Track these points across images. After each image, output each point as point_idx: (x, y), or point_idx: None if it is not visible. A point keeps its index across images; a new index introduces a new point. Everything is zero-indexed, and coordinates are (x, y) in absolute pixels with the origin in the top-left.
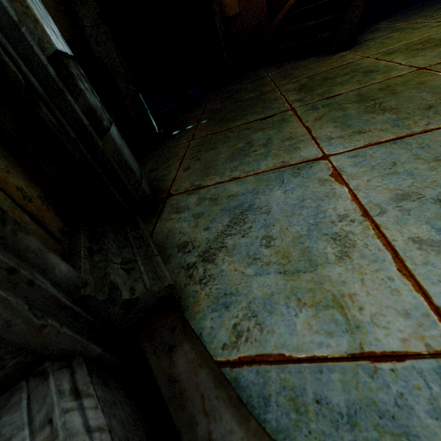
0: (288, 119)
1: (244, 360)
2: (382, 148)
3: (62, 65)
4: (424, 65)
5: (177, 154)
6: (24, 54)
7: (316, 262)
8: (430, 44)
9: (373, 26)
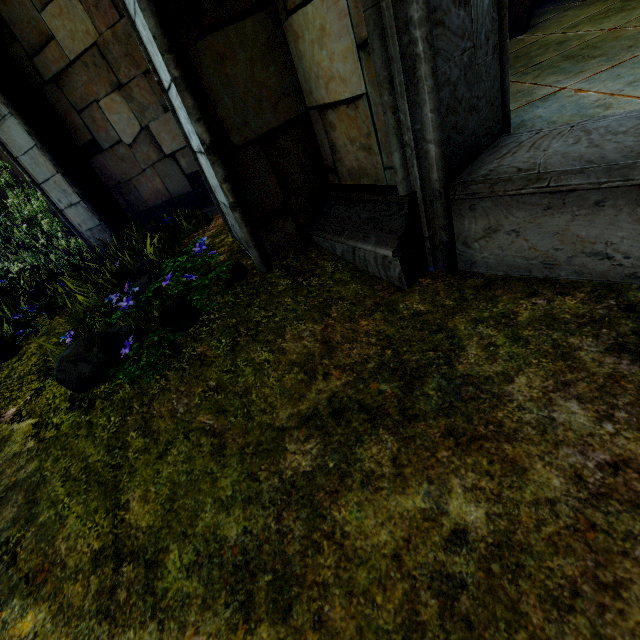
0: None
1: None
2: (605, 72)
3: None
4: (613, 27)
5: None
6: None
7: (592, 115)
8: (611, 13)
9: (536, 11)
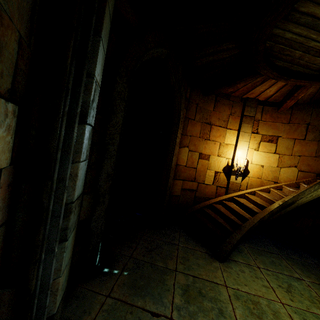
0: None
1: None
2: None
3: (52, 319)
4: None
5: (92, 310)
6: (38, 317)
7: None
8: (256, 310)
9: (241, 243)
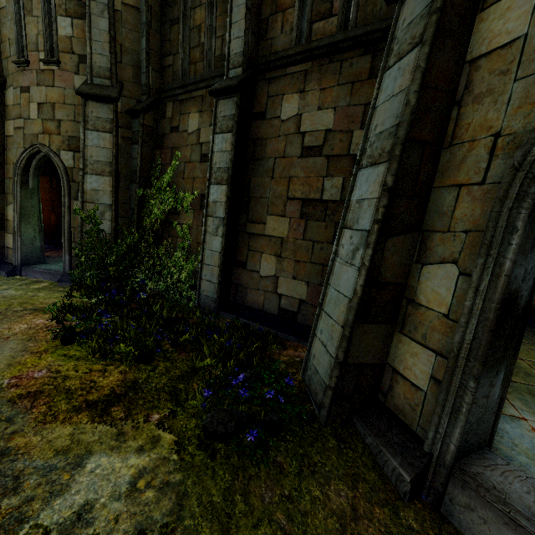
0: None
1: None
2: None
3: None
4: None
5: None
6: None
7: None
8: None
9: None
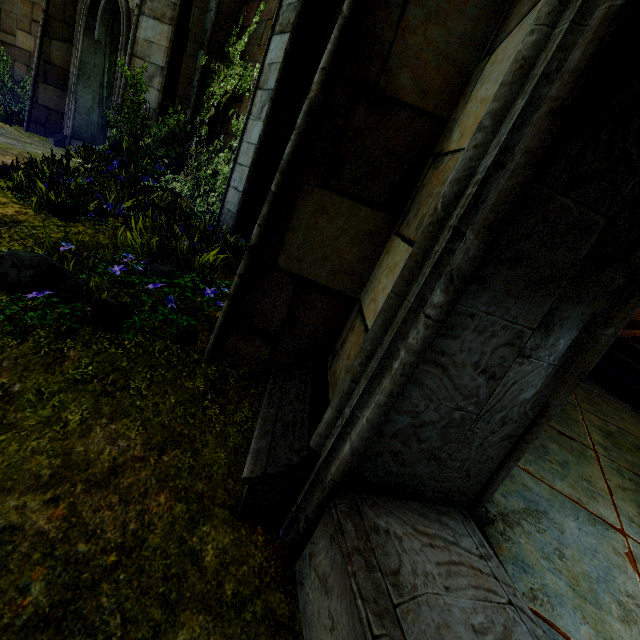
0: (589, 458)
1: (539, 614)
2: None
3: None
4: None
5: None
6: None
7: (601, 605)
8: None
9: None
